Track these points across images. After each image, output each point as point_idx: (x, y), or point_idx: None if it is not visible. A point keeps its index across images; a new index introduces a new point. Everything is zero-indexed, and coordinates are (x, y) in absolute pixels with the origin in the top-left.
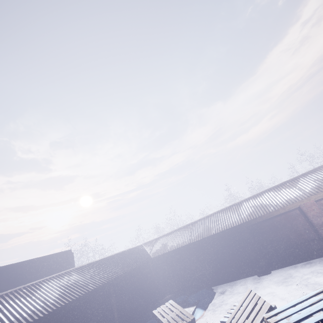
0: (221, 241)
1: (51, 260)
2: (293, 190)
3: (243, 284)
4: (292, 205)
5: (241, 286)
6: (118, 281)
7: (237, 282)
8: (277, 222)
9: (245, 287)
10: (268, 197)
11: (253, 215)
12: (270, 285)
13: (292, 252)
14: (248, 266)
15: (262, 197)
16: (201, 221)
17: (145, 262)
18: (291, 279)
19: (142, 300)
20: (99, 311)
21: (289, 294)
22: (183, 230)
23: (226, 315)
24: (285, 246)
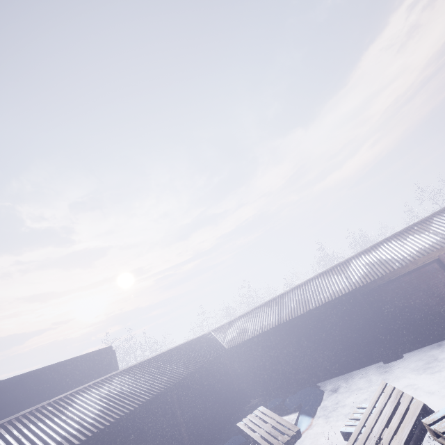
0: (325, 318)
1: (84, 363)
2: (426, 236)
3: (363, 376)
4: (427, 256)
5: (362, 380)
6: (183, 385)
7: (354, 374)
8: (406, 283)
9: (367, 380)
10: (388, 249)
11: (369, 276)
12: (406, 374)
13: (433, 325)
14: (368, 350)
15: (379, 250)
16: (293, 292)
17: (218, 356)
18: (438, 364)
19: (219, 409)
20: (160, 430)
21: (439, 385)
22: (267, 307)
23: (348, 422)
24: (421, 317)
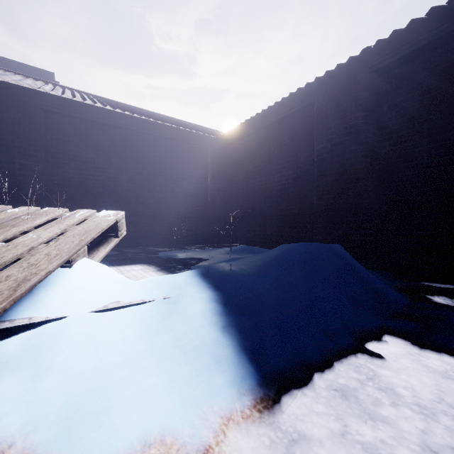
0: None
1: None
2: None
3: None
4: None
5: None
6: (5, 96)
7: None
8: None
9: None
10: None
11: None
12: None
13: None
14: None
15: None
16: None
17: (183, 132)
18: None
19: (136, 213)
20: None
21: None
22: None
23: None
24: None
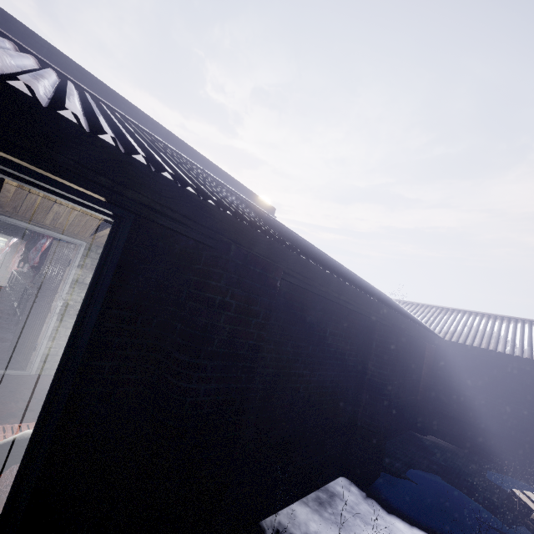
0: None
1: None
2: None
3: None
4: None
5: None
6: (400, 328)
7: None
8: None
9: None
10: None
11: None
12: None
13: None
14: None
15: None
16: None
17: (431, 336)
18: None
19: (396, 408)
20: (342, 364)
21: None
22: None
23: None
24: None
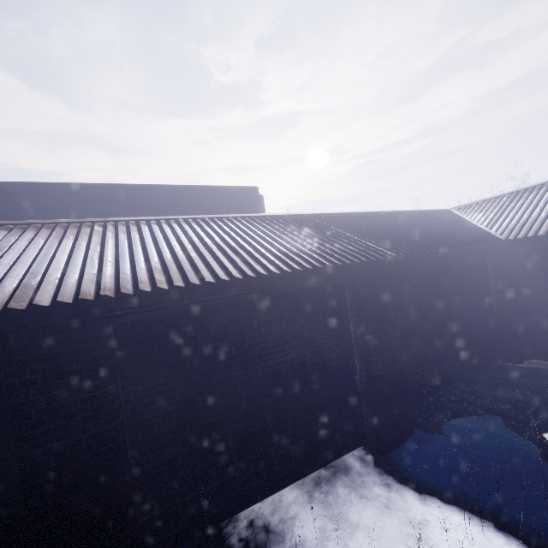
0: None
1: (211, 199)
2: None
3: None
4: None
5: None
6: (374, 274)
7: None
8: None
9: None
10: None
11: None
12: None
13: None
14: None
15: None
16: None
17: (476, 247)
18: None
19: (447, 349)
20: (302, 342)
21: None
22: None
23: None
24: None
